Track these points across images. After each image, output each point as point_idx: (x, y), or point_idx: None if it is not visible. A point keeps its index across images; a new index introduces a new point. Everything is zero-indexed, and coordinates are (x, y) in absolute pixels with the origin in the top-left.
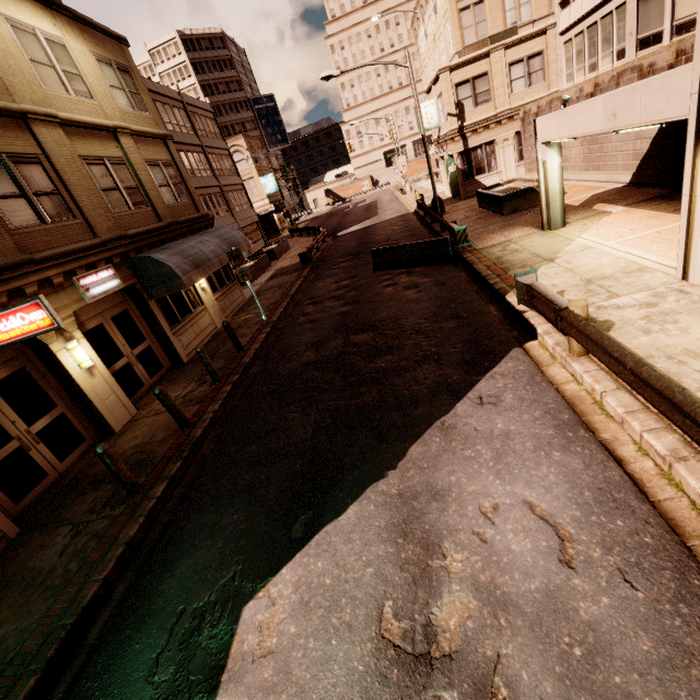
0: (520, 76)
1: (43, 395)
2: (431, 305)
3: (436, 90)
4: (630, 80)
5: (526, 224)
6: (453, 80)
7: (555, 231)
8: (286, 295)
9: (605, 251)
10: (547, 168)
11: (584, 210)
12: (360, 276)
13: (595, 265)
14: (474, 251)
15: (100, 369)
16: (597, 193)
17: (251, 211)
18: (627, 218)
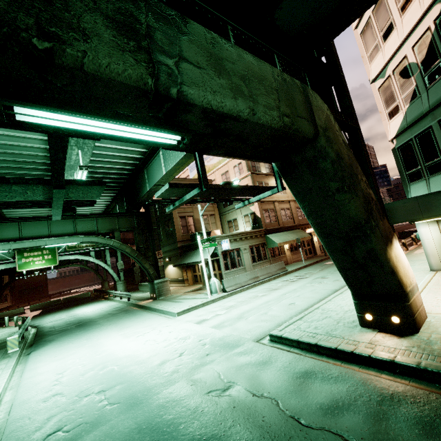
0: None
1: (309, 243)
2: None
3: None
4: None
5: None
6: None
7: None
8: None
9: None
10: None
11: None
12: None
13: None
14: None
15: (317, 243)
16: None
17: None
18: None
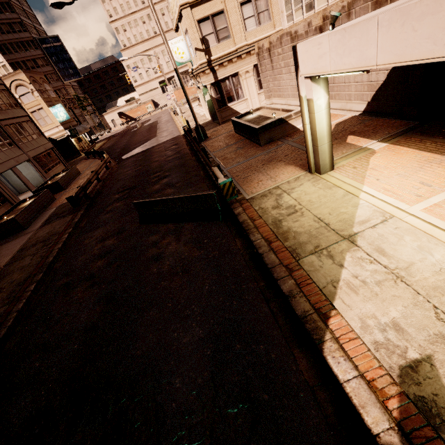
0: (250, 15)
1: None
2: (205, 337)
3: (182, 27)
4: (363, 9)
5: (288, 161)
6: (195, 16)
7: (325, 175)
8: (41, 265)
9: (421, 228)
10: (314, 108)
11: (340, 144)
12: (126, 231)
13: (433, 267)
14: (244, 202)
15: None
16: (339, 121)
17: (42, 140)
18: (400, 160)
